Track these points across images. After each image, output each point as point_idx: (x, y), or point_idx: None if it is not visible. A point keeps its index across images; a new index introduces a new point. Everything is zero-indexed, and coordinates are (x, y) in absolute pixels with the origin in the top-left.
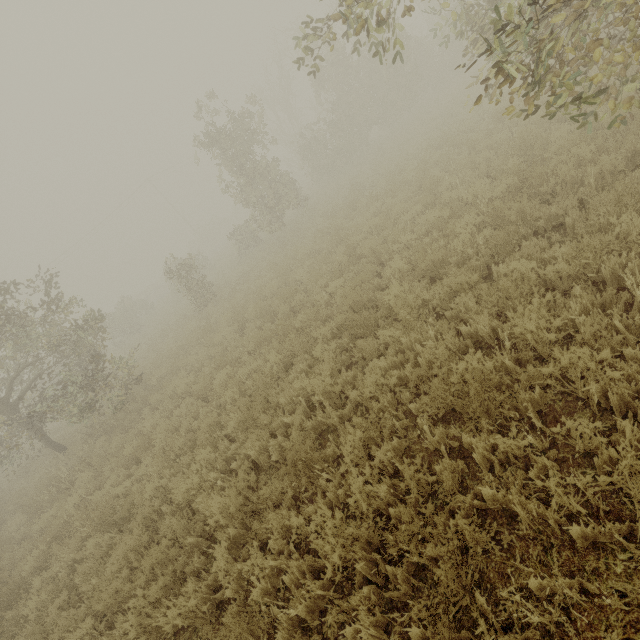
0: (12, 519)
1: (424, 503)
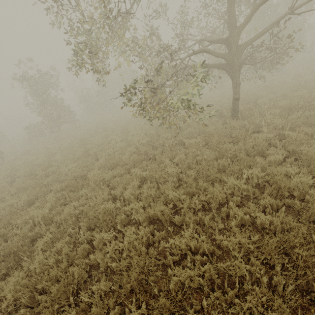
0: None
1: (70, 266)
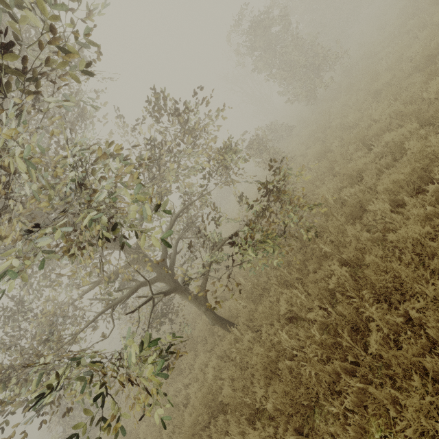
0: (217, 436)
1: None
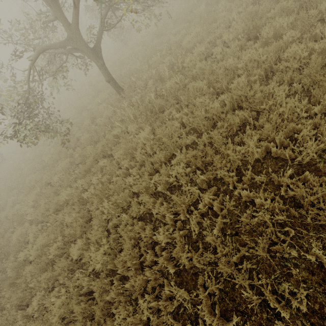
0: None
1: None
